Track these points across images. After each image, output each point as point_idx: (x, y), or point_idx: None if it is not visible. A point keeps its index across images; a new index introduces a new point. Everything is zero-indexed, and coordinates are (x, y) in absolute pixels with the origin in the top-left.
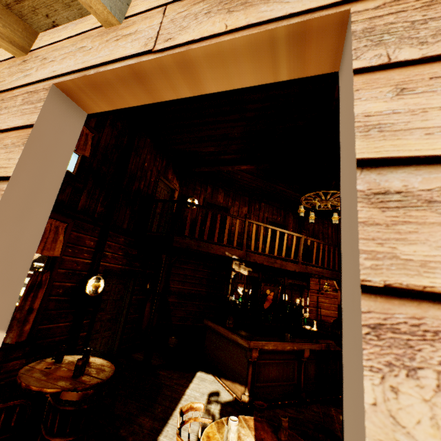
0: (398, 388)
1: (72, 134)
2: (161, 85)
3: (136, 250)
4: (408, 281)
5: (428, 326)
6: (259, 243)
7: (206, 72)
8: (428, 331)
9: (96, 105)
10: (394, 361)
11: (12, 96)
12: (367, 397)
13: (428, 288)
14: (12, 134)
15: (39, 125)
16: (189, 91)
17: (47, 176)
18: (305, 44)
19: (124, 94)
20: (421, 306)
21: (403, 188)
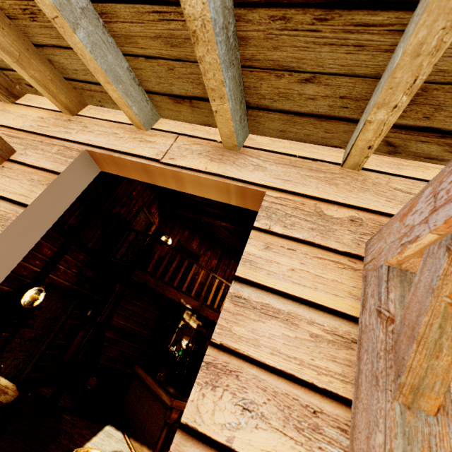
0: (205, 394)
1: (84, 182)
2: (159, 178)
3: (92, 271)
4: (231, 344)
5: (229, 367)
6: (216, 299)
7: (189, 183)
8: (228, 370)
9: (110, 169)
10: (209, 381)
11: (50, 142)
12: (191, 397)
13: (237, 349)
14: (41, 173)
15: (64, 174)
16: (176, 187)
17: (54, 208)
18: (245, 195)
19: (133, 172)
20: (230, 357)
21: (247, 297)
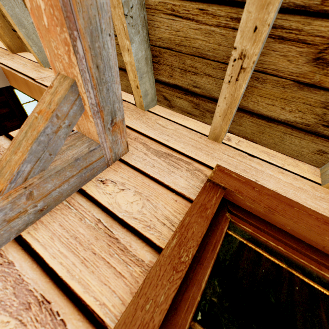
0: None
1: None
2: (35, 92)
3: None
4: None
5: None
6: None
7: None
8: None
9: (14, 84)
10: None
11: None
12: None
13: None
14: None
15: None
16: None
17: None
18: None
19: (23, 87)
20: None
21: (1, 144)
